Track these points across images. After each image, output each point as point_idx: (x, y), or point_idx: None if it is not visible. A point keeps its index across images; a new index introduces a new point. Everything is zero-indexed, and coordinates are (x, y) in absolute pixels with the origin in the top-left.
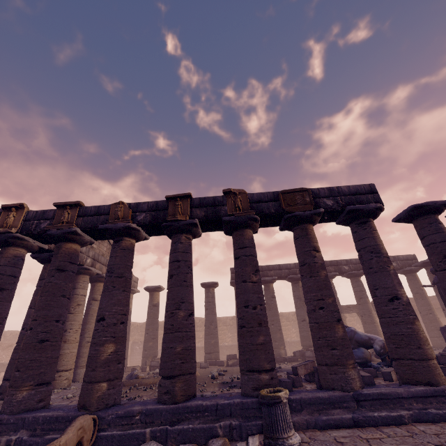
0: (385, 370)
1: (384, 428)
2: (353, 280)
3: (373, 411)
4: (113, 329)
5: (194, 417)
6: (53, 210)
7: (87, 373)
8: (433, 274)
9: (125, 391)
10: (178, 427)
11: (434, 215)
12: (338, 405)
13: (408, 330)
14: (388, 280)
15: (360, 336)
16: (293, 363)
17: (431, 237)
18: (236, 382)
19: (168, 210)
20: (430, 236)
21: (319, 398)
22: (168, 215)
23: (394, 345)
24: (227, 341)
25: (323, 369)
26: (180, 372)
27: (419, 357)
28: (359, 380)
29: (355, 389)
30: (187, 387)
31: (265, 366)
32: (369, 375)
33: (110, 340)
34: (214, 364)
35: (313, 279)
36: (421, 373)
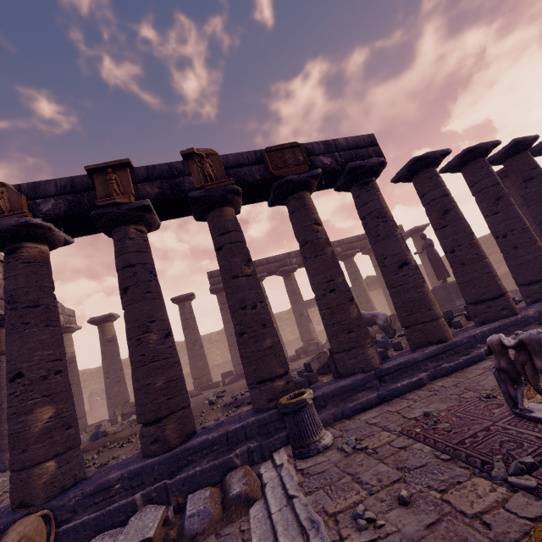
0: (394, 341)
1: (408, 396)
2: (347, 262)
3: (395, 383)
4: (44, 385)
5: (200, 456)
6: None
7: (14, 459)
8: (419, 242)
9: (90, 458)
10: (181, 476)
11: (433, 168)
12: (361, 388)
13: (418, 295)
14: (397, 246)
15: (364, 315)
16: (297, 362)
17: (432, 194)
18: (241, 399)
19: (95, 190)
20: (430, 192)
21: (342, 388)
22: (98, 198)
23: (406, 313)
24: (216, 360)
25: (341, 356)
26: (169, 411)
27: (430, 318)
28: (378, 357)
29: (376, 367)
30: (183, 426)
31: (278, 371)
32: (383, 350)
33: (42, 402)
34: (207, 388)
35: (319, 259)
36: (433, 333)
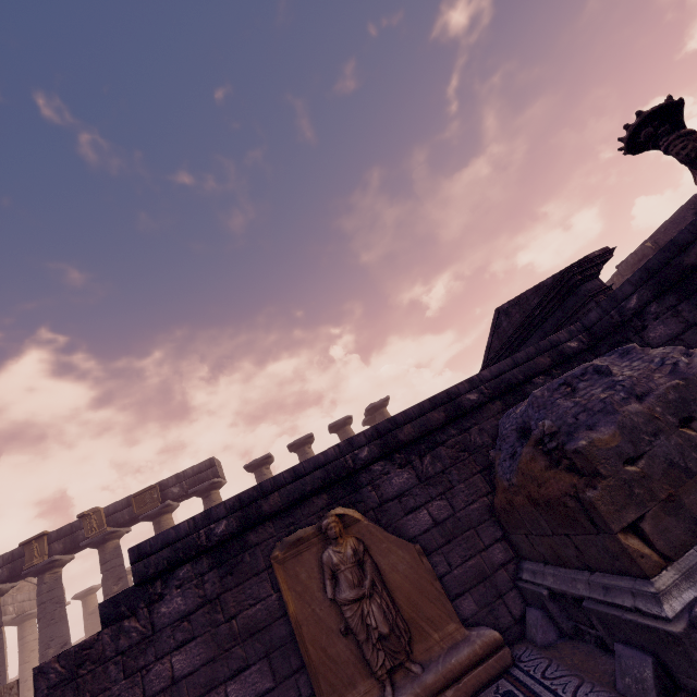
0: None
1: None
2: None
3: None
4: None
5: None
6: None
7: None
8: None
9: None
10: None
11: (261, 468)
12: None
13: None
14: None
15: None
16: None
17: None
18: None
19: (25, 557)
20: None
21: None
22: (26, 562)
23: None
24: None
25: None
26: None
27: None
28: None
29: None
30: None
31: None
32: None
33: None
34: None
35: None
36: None
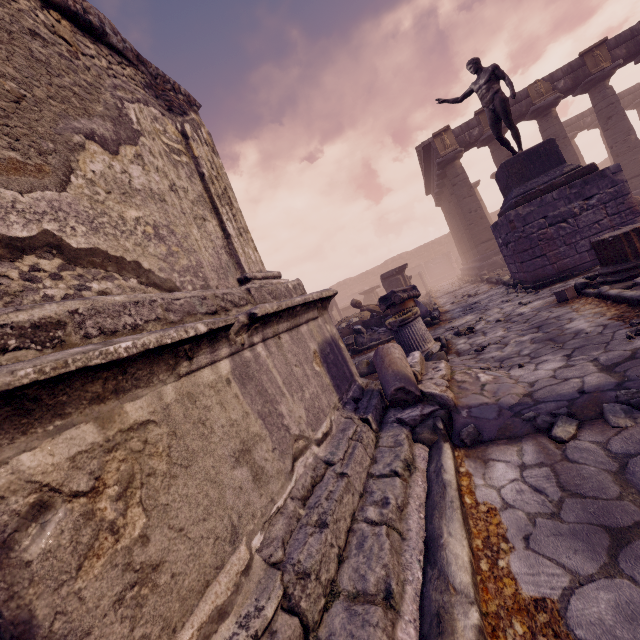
0: None
1: None
2: None
3: None
4: None
5: None
6: (473, 119)
7: None
8: None
9: None
10: None
11: None
12: None
13: None
14: None
15: None
16: None
17: None
18: None
19: (587, 66)
20: None
21: None
22: (590, 70)
23: None
24: None
25: None
26: None
27: None
28: None
29: None
30: None
31: None
32: None
33: None
34: None
35: None
36: None
